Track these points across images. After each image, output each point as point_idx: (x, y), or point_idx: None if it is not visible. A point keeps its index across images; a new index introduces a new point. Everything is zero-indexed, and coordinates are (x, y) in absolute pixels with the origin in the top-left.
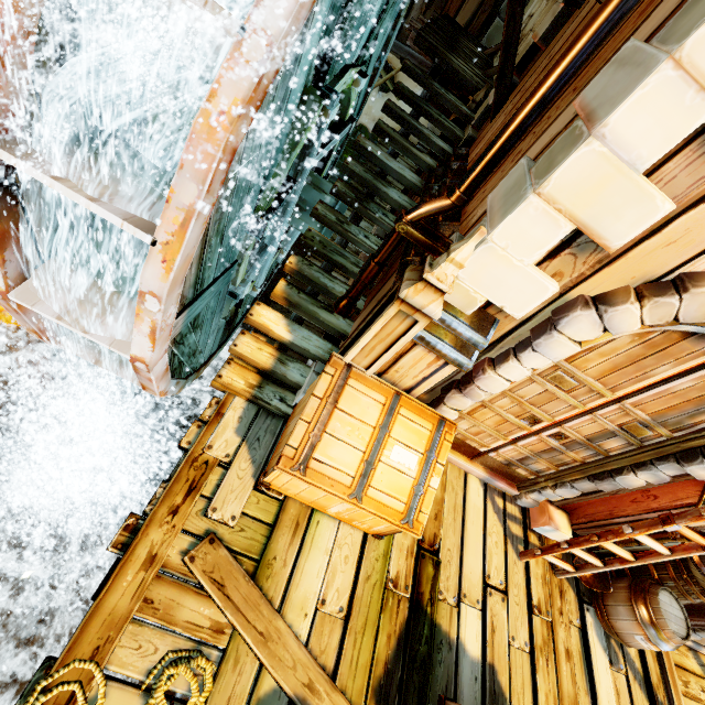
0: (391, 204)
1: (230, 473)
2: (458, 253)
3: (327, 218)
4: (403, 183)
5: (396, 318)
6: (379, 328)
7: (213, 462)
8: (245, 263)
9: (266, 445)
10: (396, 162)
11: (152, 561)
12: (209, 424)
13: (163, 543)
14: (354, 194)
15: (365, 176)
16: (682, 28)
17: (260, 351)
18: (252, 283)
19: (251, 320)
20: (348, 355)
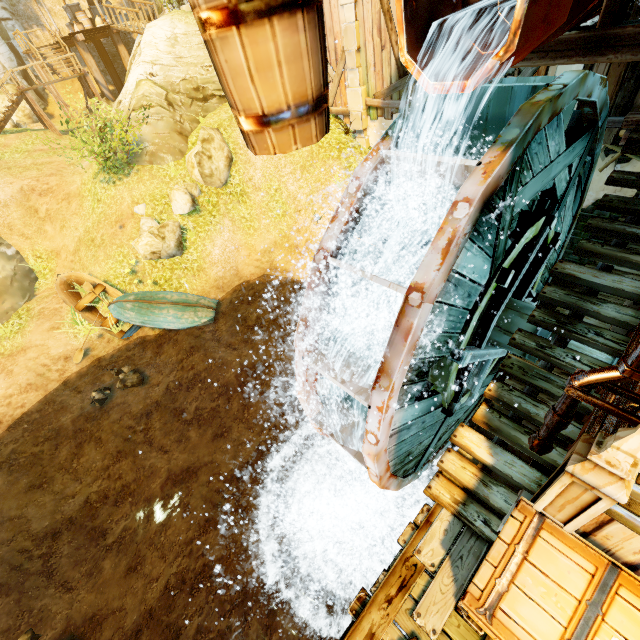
0: (606, 321)
1: (434, 583)
2: (623, 443)
3: (525, 346)
4: (622, 296)
5: (575, 486)
6: (558, 491)
7: (420, 566)
8: (450, 390)
9: (468, 566)
10: (608, 276)
11: (371, 637)
12: (419, 529)
13: (379, 626)
14: (554, 319)
15: (566, 300)
16: None
17: (463, 470)
18: (469, 392)
19: (454, 440)
20: (536, 504)
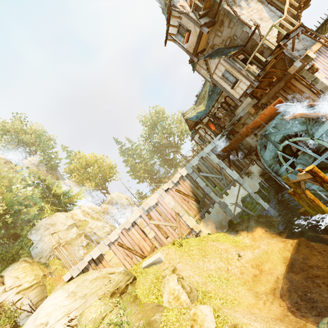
0: None
1: None
2: None
3: None
4: None
5: None
6: None
7: None
8: None
9: None
10: None
11: None
12: None
13: None
14: None
15: None
16: (317, 82)
17: None
18: None
19: None
20: None
